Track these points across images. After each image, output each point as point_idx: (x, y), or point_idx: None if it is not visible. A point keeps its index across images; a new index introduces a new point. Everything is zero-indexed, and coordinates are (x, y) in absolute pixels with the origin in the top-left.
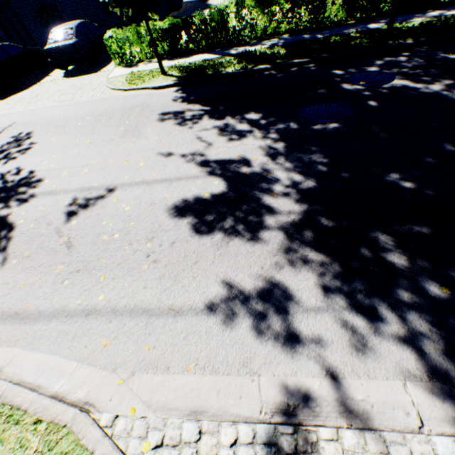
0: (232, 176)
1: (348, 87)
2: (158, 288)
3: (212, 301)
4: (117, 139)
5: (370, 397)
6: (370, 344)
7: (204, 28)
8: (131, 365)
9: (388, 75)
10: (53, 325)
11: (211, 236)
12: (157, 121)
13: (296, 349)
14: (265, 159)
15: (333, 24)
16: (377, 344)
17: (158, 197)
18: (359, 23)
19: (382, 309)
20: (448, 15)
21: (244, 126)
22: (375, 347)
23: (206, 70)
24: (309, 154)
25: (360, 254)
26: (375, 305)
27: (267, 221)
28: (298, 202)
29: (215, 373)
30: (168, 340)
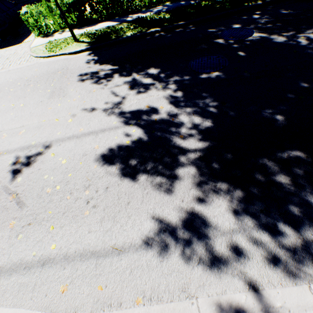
0: (146, 124)
1: (221, 42)
2: (100, 230)
3: (148, 236)
4: (46, 100)
5: (286, 303)
6: (277, 256)
7: (103, 0)
8: (89, 307)
9: (248, 30)
10: (14, 279)
11: (137, 178)
12: (77, 81)
13: (221, 269)
14: (169, 107)
15: None
16: (283, 255)
17: (88, 148)
18: None
19: (280, 224)
20: None
21: (148, 80)
22: (281, 258)
23: (110, 35)
24: (202, 99)
25: (256, 179)
26: (274, 221)
27: (180, 159)
28: (201, 141)
29: (160, 302)
30: (117, 277)
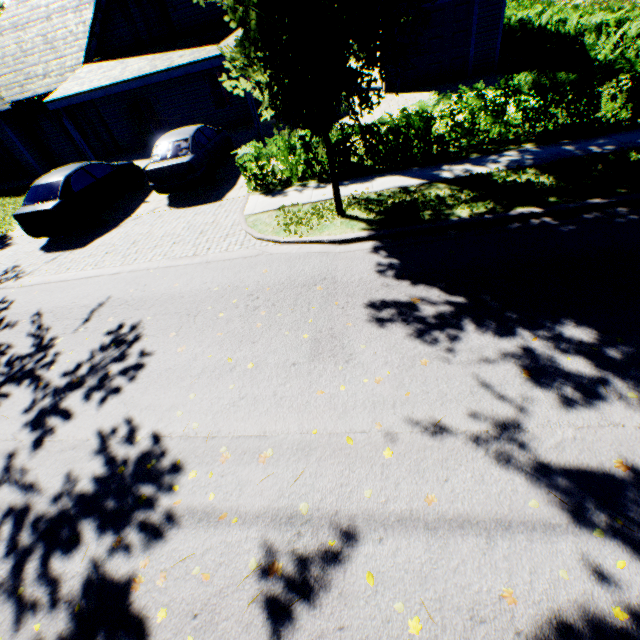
0: None
1: None
2: None
3: None
4: (305, 364)
5: None
6: None
7: (394, 139)
8: None
9: None
10: None
11: None
12: (368, 322)
13: None
14: None
15: (609, 127)
16: None
17: (478, 590)
18: None
19: None
20: None
21: (576, 362)
22: None
23: (417, 212)
24: None
25: None
26: None
27: None
28: None
29: None
30: None
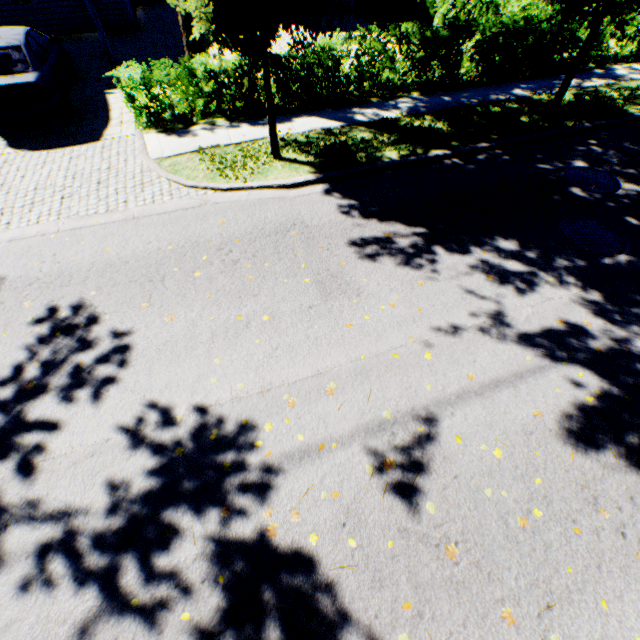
0: (588, 358)
1: (580, 193)
2: None
3: None
4: (321, 305)
5: None
6: None
7: (305, 76)
8: None
9: (605, 174)
10: None
11: None
12: (358, 259)
13: None
14: (600, 322)
15: (468, 83)
16: None
17: (521, 418)
18: (496, 84)
19: None
20: (589, 88)
21: (515, 265)
22: None
23: (353, 154)
24: None
25: None
26: None
27: None
28: None
29: None
30: None
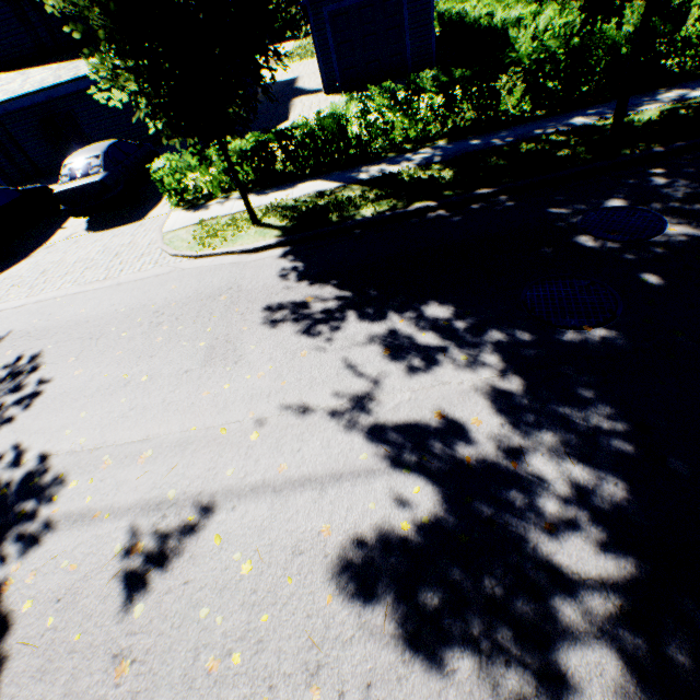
0: (444, 470)
1: (588, 243)
2: None
3: None
4: (197, 370)
5: None
6: None
7: (311, 143)
8: None
9: (649, 214)
10: None
11: (449, 663)
12: (263, 324)
13: None
14: (496, 422)
15: (512, 120)
16: None
17: (303, 531)
18: (554, 115)
19: None
20: (697, 98)
21: (429, 337)
22: None
23: (327, 214)
24: (580, 408)
25: None
26: None
27: (562, 612)
28: (611, 551)
29: None
30: None
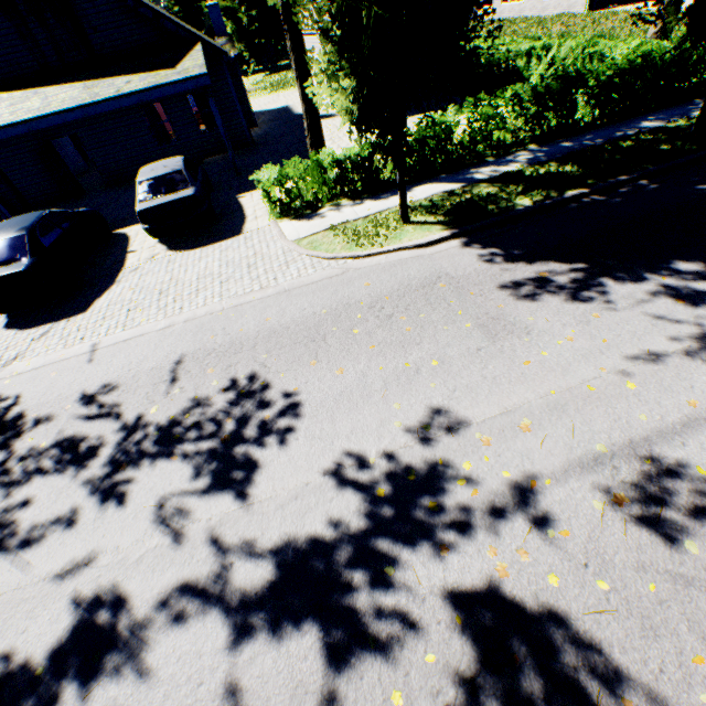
0: None
1: None
2: None
3: None
4: (489, 347)
5: None
6: None
7: (421, 149)
8: None
9: None
10: None
11: None
12: (517, 300)
13: None
14: None
15: (586, 126)
16: None
17: None
18: (619, 122)
19: None
20: None
21: None
22: None
23: (483, 208)
24: None
25: None
26: None
27: None
28: None
29: None
30: None
